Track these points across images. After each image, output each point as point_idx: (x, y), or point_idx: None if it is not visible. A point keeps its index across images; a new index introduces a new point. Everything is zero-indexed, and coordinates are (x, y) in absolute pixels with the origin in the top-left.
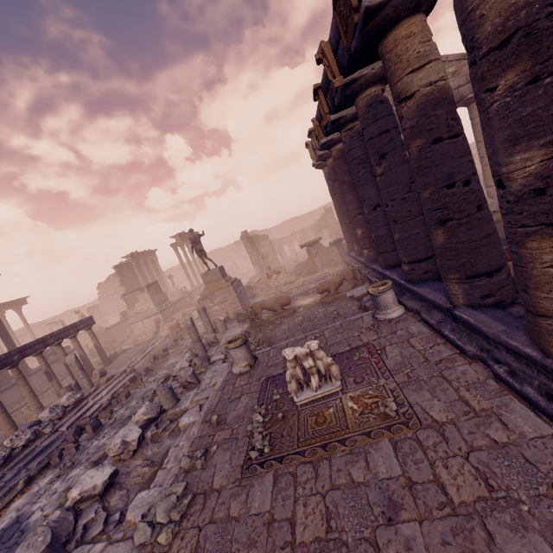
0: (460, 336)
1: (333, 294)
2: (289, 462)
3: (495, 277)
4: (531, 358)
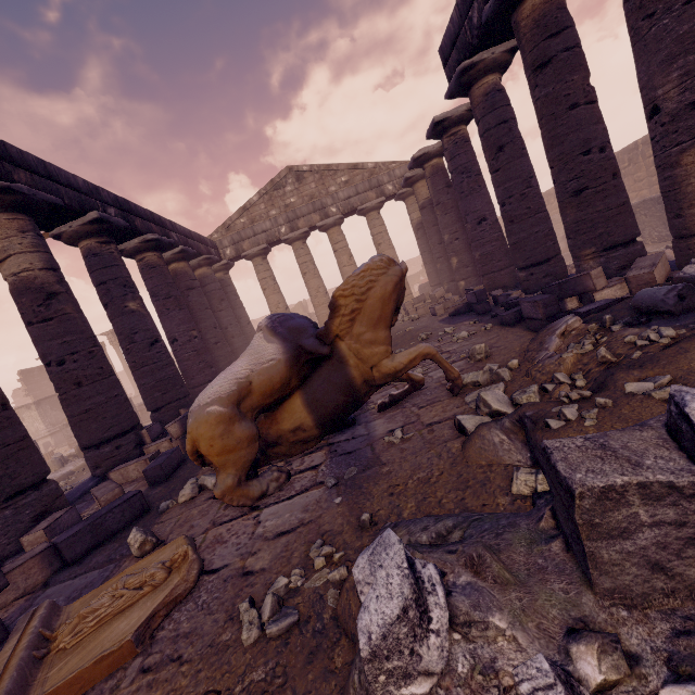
0: None
1: None
2: None
3: (99, 450)
4: None
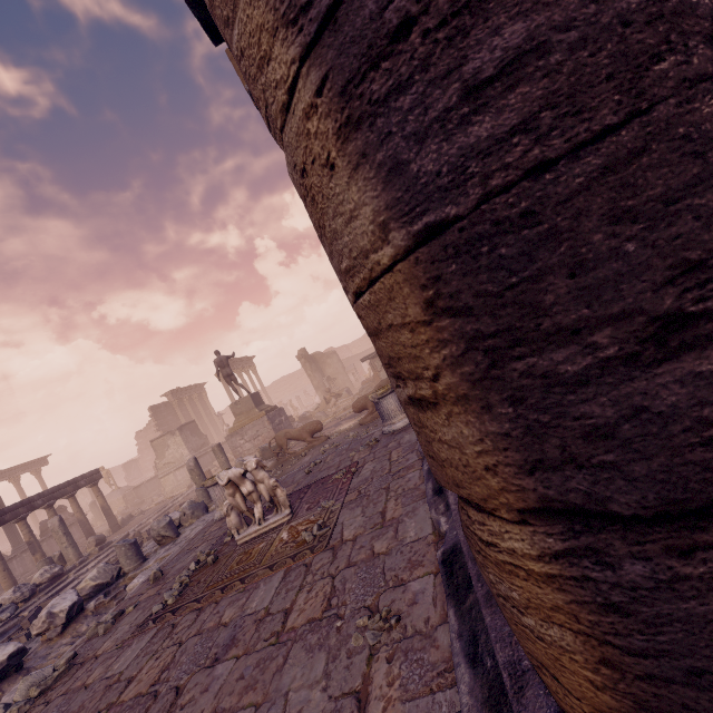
0: None
1: (372, 411)
2: (181, 612)
3: None
4: None
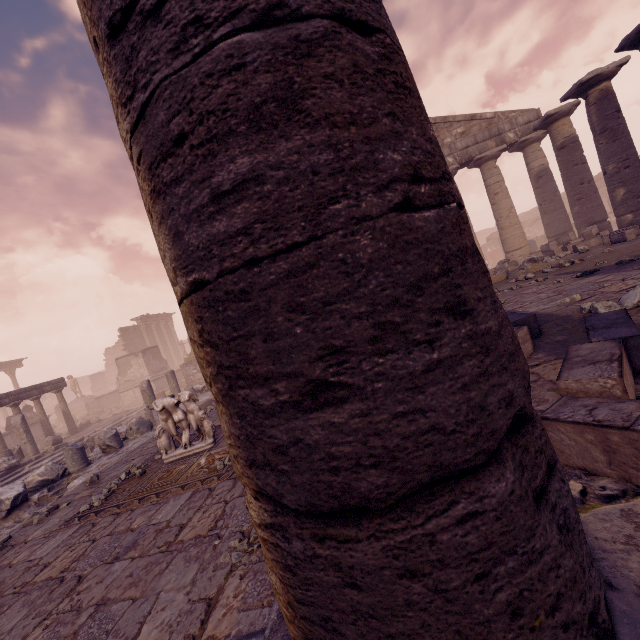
0: None
1: None
2: (102, 514)
3: None
4: None
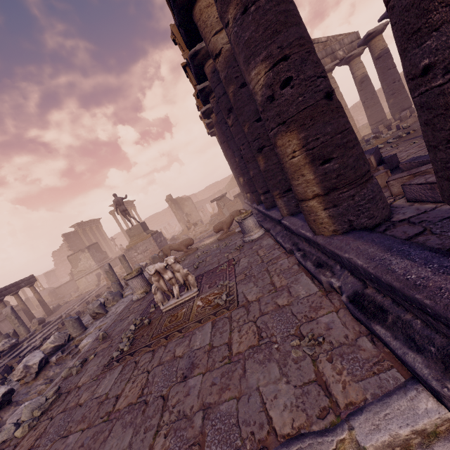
0: (284, 239)
1: (226, 231)
2: (138, 354)
3: None
4: (310, 239)
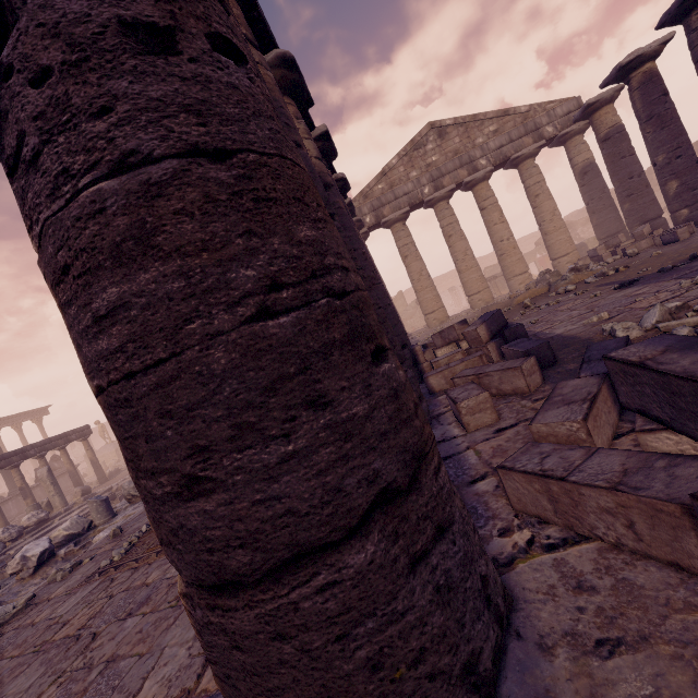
0: None
1: None
2: (121, 569)
3: None
4: None
